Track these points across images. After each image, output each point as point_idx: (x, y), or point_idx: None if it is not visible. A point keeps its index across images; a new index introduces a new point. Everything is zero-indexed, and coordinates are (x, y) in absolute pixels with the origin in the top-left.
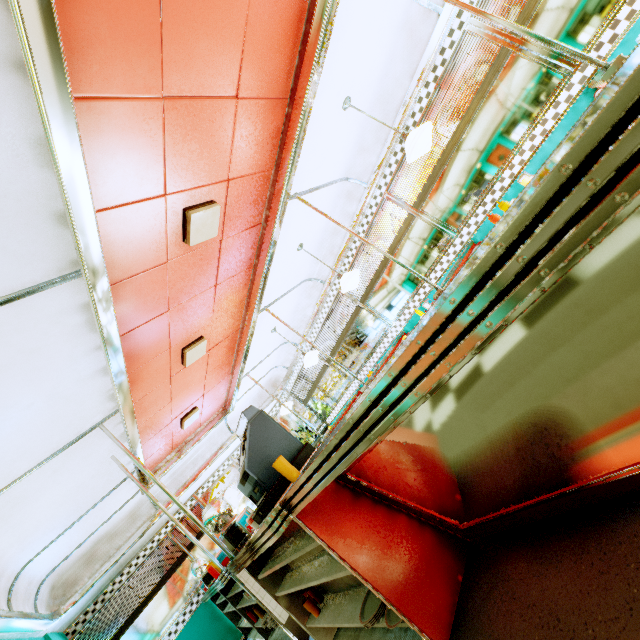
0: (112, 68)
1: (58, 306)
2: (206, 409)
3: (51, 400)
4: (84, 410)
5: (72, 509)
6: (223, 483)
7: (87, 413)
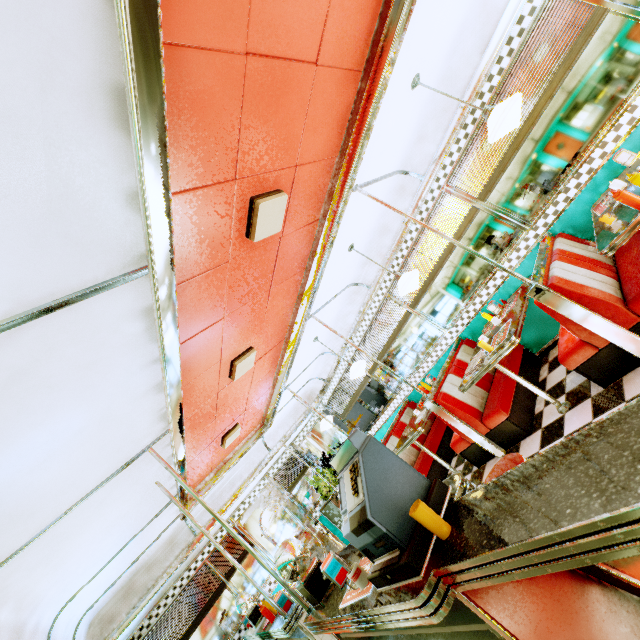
0: (198, 6)
1: (119, 311)
2: (245, 426)
3: (103, 423)
4: (135, 433)
5: (114, 541)
6: (260, 504)
7: (137, 436)
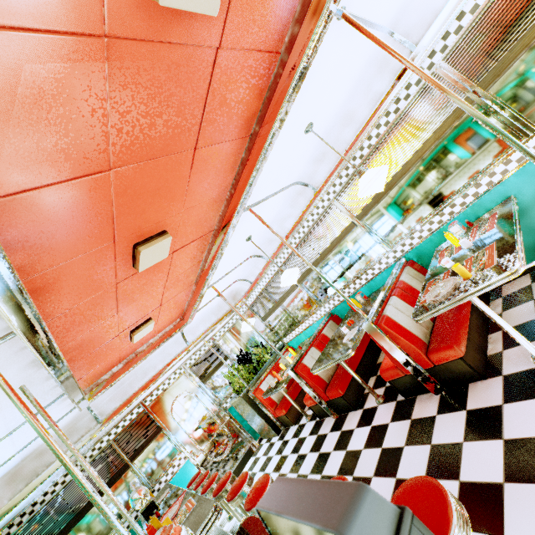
0: None
1: None
2: (162, 320)
3: None
4: None
5: None
6: (173, 392)
7: None
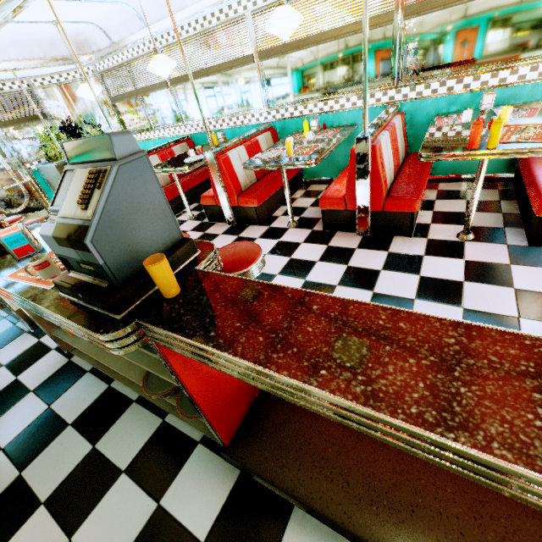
0: None
1: None
2: None
3: None
4: None
5: None
6: None
7: None
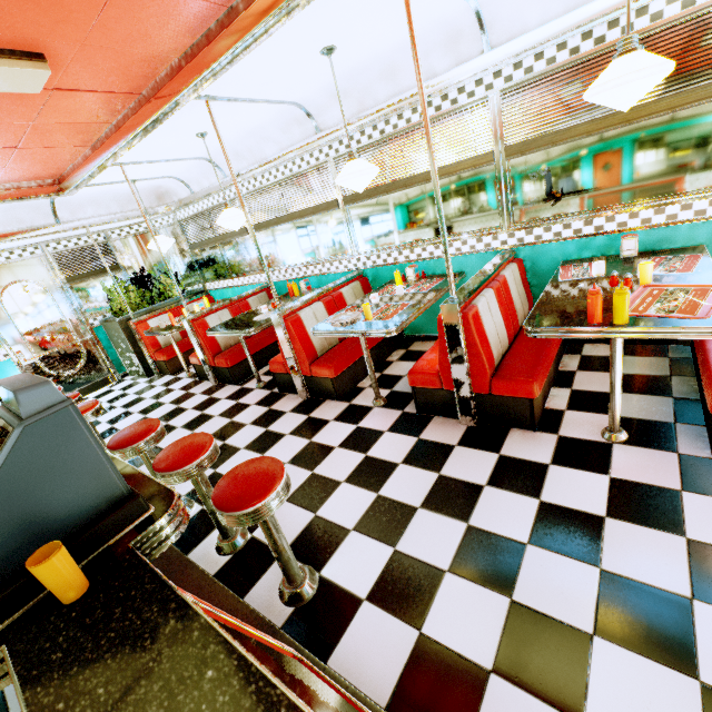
0: None
1: None
2: (16, 168)
3: None
4: None
5: None
6: (12, 272)
7: None
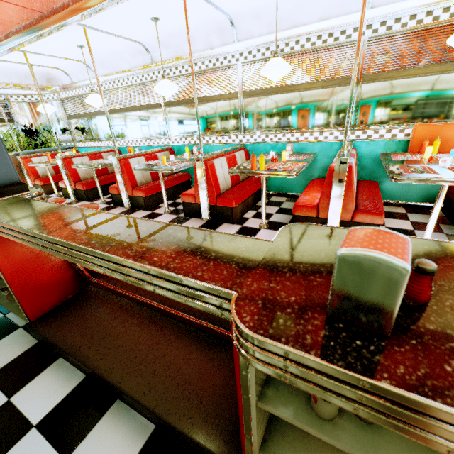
0: None
1: None
2: None
3: None
4: None
5: None
6: None
7: None
